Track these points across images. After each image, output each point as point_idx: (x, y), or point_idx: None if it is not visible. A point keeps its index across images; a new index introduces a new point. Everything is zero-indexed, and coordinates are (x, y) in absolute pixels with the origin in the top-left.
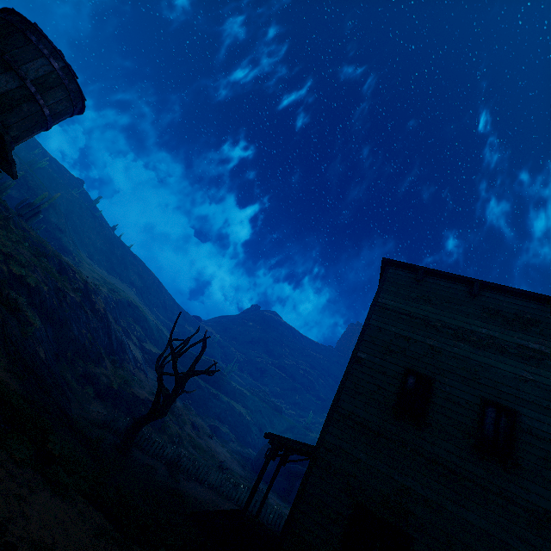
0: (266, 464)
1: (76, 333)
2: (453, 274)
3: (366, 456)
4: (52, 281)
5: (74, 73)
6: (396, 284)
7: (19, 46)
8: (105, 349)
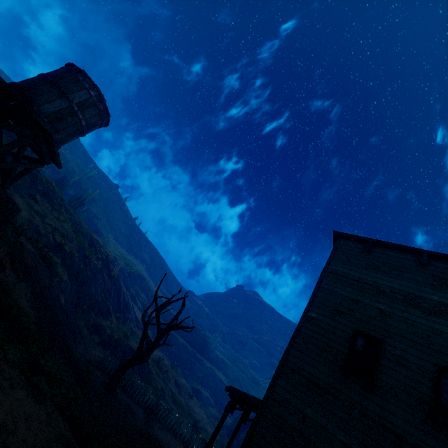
0: (224, 416)
1: (93, 291)
2: (400, 245)
3: (312, 412)
4: (82, 250)
5: (104, 99)
6: (346, 253)
7: (71, 83)
8: (114, 307)
